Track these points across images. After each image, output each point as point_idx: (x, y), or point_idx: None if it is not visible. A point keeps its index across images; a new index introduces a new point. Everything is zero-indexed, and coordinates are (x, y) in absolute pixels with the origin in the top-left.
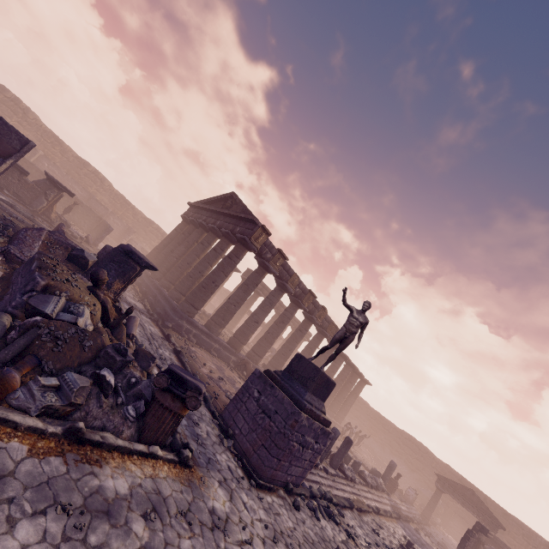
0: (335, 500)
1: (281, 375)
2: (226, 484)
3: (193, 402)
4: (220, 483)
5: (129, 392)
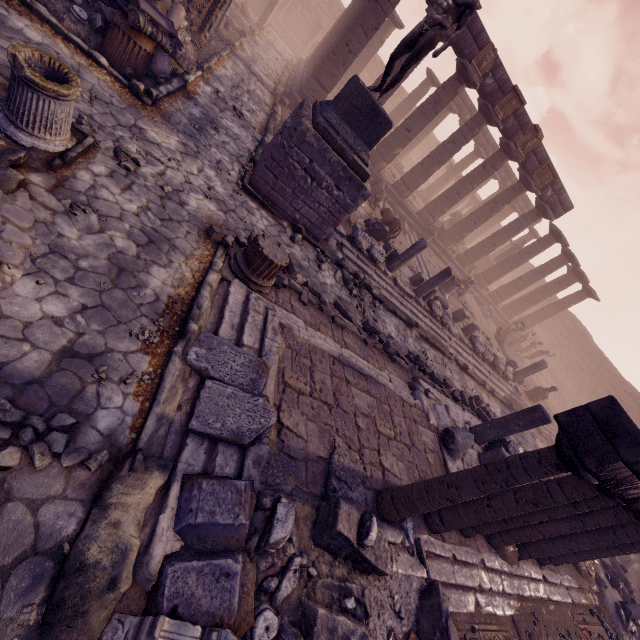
0: (378, 294)
1: (324, 102)
2: (194, 153)
3: (132, 17)
4: (184, 145)
5: (93, 8)
